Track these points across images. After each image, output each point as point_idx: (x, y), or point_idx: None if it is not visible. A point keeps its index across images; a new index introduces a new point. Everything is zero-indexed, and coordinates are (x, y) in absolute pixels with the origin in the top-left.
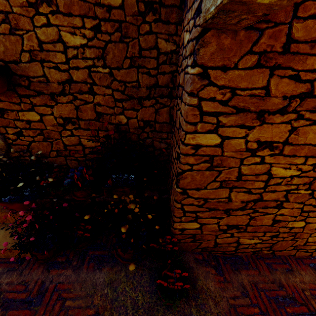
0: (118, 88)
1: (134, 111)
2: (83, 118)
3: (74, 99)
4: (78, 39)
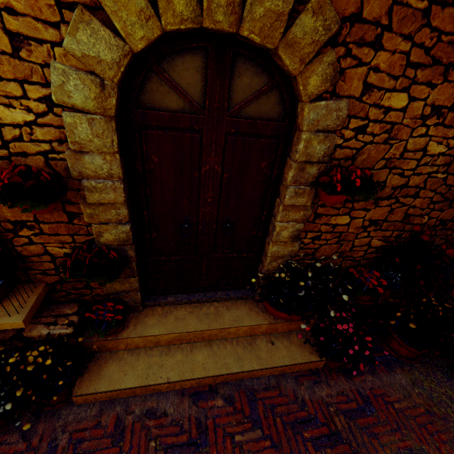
0: (441, 191)
1: (439, 212)
2: (389, 220)
3: (394, 202)
4: (440, 148)
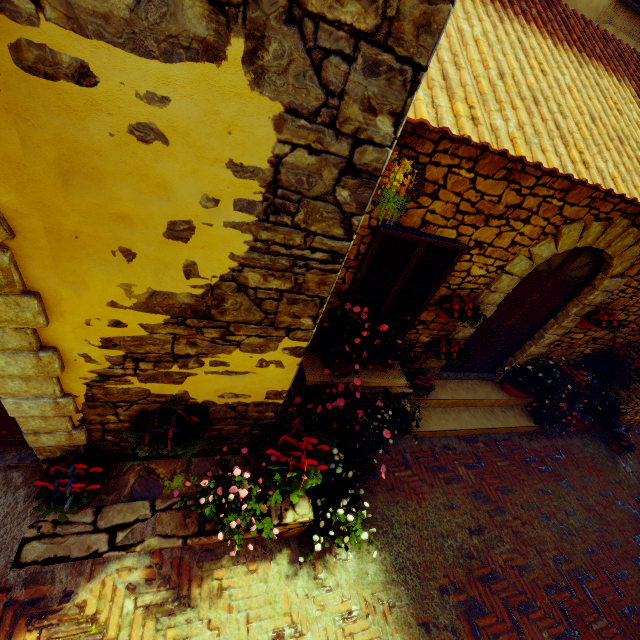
0: None
1: (632, 336)
2: (603, 338)
3: None
4: None
